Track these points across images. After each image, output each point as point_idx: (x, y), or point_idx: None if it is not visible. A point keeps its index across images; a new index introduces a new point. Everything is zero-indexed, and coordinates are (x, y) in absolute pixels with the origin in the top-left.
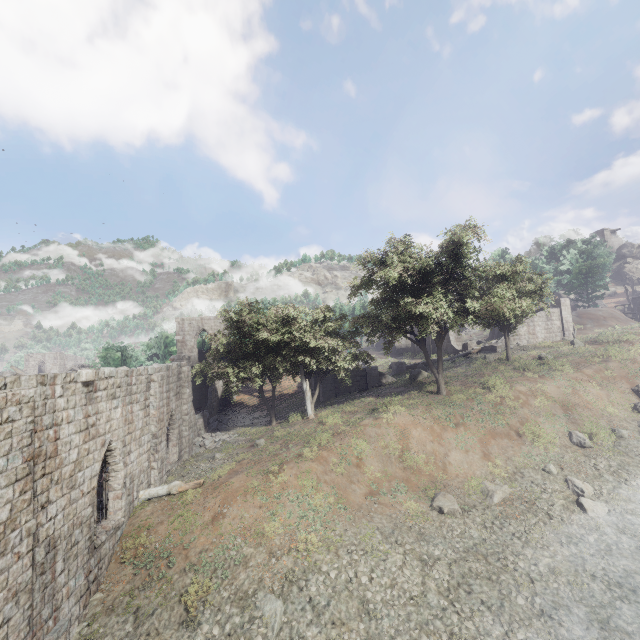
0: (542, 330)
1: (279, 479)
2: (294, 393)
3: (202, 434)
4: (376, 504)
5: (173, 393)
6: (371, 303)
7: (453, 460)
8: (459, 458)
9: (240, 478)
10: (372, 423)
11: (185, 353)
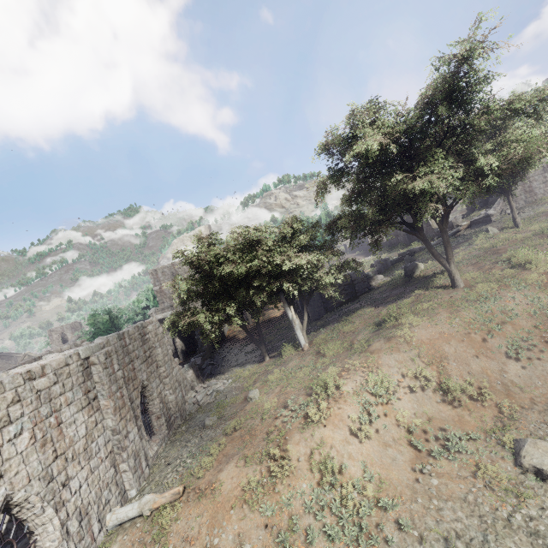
0: (540, 185)
1: (284, 470)
2: (282, 315)
3: (195, 385)
4: (434, 479)
5: (139, 361)
6: (344, 200)
7: (515, 377)
8: (523, 372)
9: (231, 472)
10: (386, 347)
11: (167, 302)
